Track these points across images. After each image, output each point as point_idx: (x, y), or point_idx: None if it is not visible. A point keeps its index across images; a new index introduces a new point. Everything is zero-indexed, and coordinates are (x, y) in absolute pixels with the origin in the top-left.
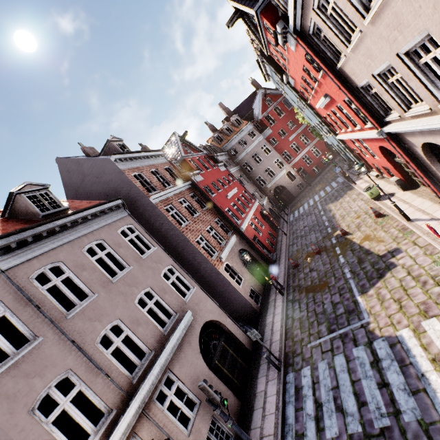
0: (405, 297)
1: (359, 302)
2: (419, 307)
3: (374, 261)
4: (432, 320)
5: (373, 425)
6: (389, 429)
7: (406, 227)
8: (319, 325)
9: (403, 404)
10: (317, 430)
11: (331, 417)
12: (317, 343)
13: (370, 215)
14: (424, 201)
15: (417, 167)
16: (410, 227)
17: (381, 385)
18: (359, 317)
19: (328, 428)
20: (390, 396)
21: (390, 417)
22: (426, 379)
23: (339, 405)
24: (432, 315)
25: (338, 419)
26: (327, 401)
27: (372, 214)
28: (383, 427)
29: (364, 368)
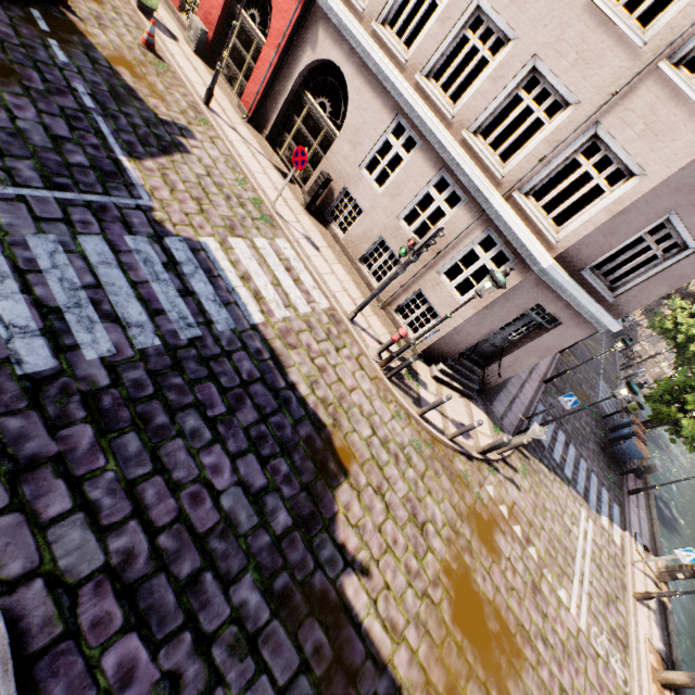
0: (208, 202)
1: (129, 169)
2: (225, 221)
3: (150, 119)
4: (240, 241)
5: (180, 337)
6: (202, 339)
7: (201, 110)
8: (8, 157)
9: (216, 315)
10: (59, 350)
11: (94, 330)
12: (14, 194)
13: (129, 27)
14: (225, 99)
15: (278, 64)
16: (210, 117)
17: (186, 293)
18: (133, 193)
19: (89, 346)
20: (199, 306)
21: (202, 328)
22: (238, 294)
23: (110, 314)
24: (240, 235)
25: (112, 332)
26: (77, 306)
27: (146, 34)
28: (194, 338)
29: (153, 268)
